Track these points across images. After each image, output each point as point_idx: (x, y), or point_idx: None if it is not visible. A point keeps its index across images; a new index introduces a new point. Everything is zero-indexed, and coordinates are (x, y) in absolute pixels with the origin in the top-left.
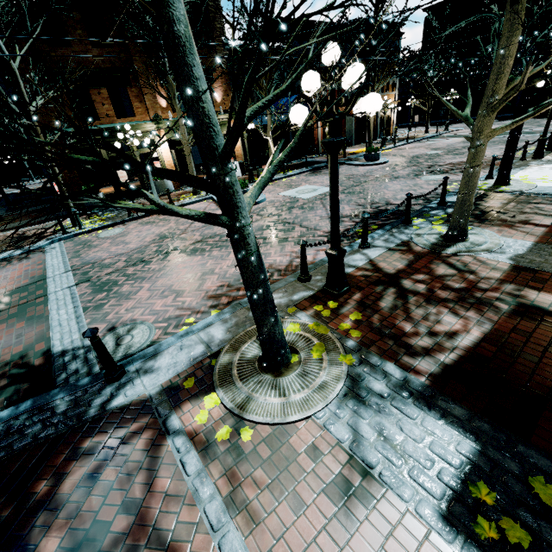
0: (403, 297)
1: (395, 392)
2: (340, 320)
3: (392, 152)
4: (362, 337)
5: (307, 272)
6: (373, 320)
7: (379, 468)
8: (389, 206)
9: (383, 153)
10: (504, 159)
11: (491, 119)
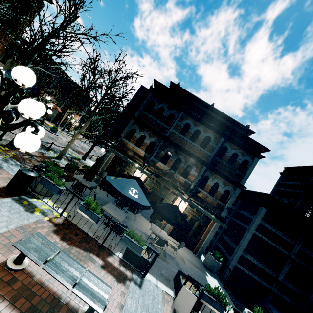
0: (31, 158)
1: (17, 165)
2: (8, 152)
3: (64, 135)
4: (13, 157)
5: (2, 138)
6: (19, 156)
7: (5, 168)
8: (46, 145)
9: (60, 133)
10: (87, 153)
11: (78, 135)
